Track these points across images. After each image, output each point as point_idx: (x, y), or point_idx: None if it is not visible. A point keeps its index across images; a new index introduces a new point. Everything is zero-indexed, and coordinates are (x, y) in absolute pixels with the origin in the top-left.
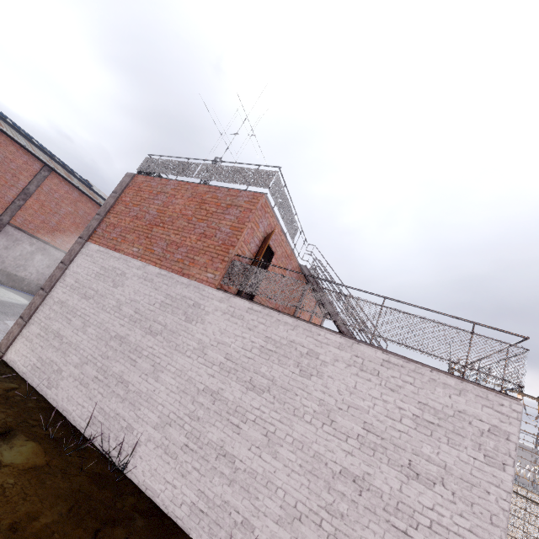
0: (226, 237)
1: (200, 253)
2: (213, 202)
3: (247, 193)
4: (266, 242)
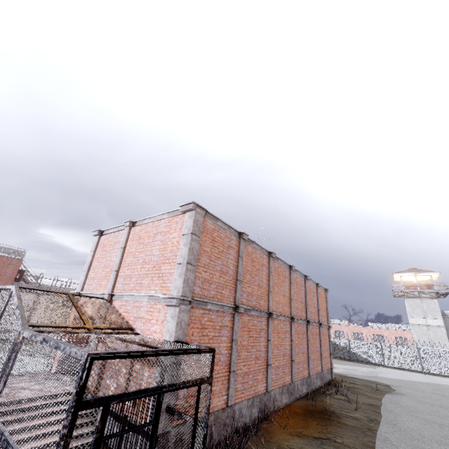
0: (10, 275)
1: (0, 281)
2: (1, 262)
3: (16, 260)
4: (23, 274)
